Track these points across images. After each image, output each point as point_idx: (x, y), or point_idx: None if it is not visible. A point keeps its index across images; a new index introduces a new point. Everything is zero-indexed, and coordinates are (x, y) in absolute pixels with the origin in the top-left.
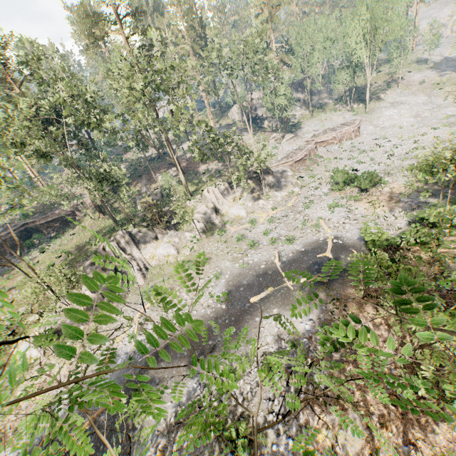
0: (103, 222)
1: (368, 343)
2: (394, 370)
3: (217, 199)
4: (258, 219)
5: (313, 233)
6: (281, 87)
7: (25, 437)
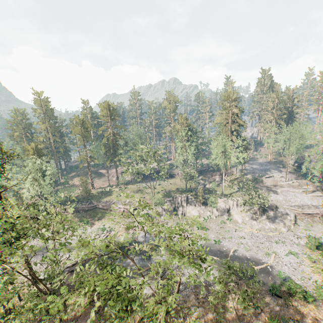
0: (183, 185)
1: (230, 303)
2: (228, 315)
3: (233, 205)
4: (245, 228)
5: (263, 255)
6: (317, 164)
7: (130, 236)
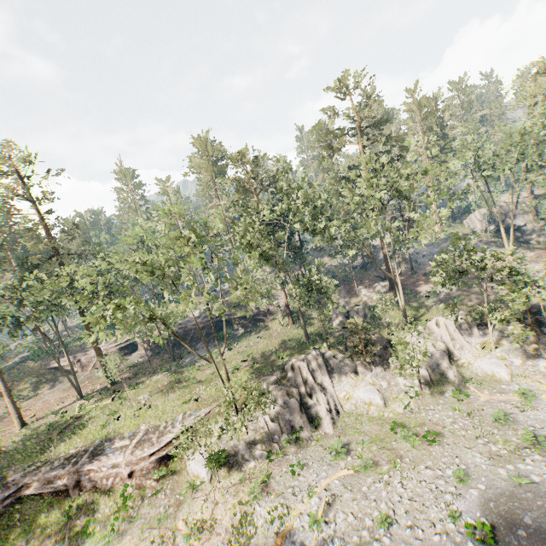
0: (291, 331)
1: None
2: None
3: (452, 338)
4: (536, 392)
5: None
6: None
7: None
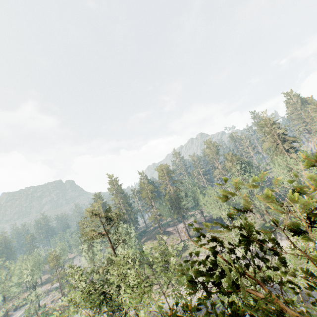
0: (259, 221)
1: None
2: None
3: None
4: None
5: None
6: None
7: None
